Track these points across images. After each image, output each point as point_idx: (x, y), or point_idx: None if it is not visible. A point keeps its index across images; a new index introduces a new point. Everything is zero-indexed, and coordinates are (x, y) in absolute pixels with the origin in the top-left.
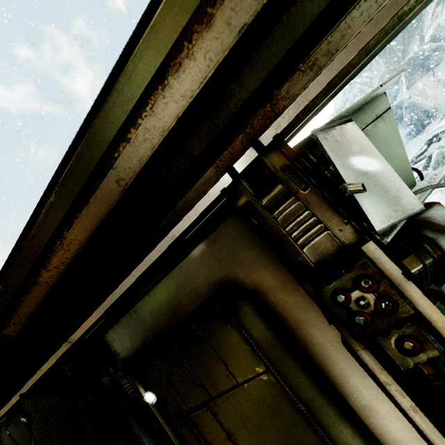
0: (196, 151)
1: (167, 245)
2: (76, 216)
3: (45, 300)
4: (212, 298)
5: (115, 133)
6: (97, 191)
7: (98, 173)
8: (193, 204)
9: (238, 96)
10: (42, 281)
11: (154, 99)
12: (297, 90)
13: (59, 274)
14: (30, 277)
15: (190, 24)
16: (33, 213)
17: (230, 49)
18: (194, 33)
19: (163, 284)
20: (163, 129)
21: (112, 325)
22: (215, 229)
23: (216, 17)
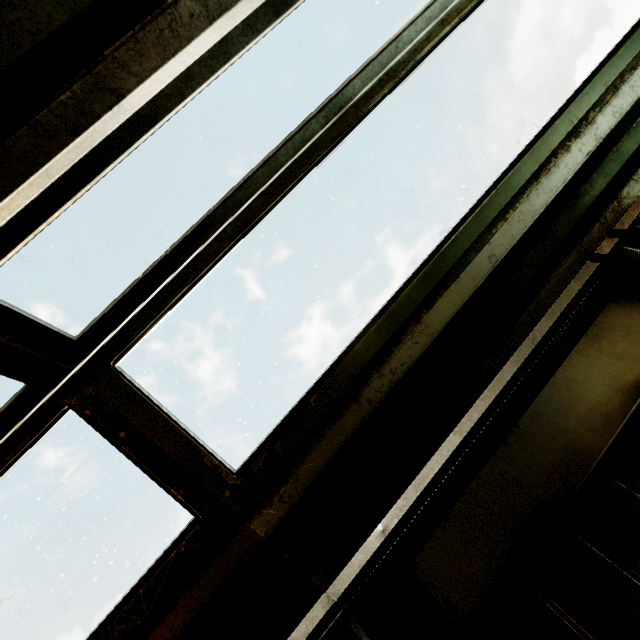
0: (559, 235)
1: (525, 354)
2: (440, 293)
3: (350, 441)
4: (631, 421)
5: (497, 213)
6: (469, 266)
7: (475, 247)
8: (557, 295)
9: (590, 193)
10: (364, 397)
11: (529, 191)
12: (634, 193)
13: (390, 385)
14: (355, 384)
15: (556, 150)
16: (404, 283)
17: (581, 164)
18: (558, 154)
19: (530, 417)
20: (533, 213)
21: (432, 529)
22: (590, 323)
23: (571, 147)
